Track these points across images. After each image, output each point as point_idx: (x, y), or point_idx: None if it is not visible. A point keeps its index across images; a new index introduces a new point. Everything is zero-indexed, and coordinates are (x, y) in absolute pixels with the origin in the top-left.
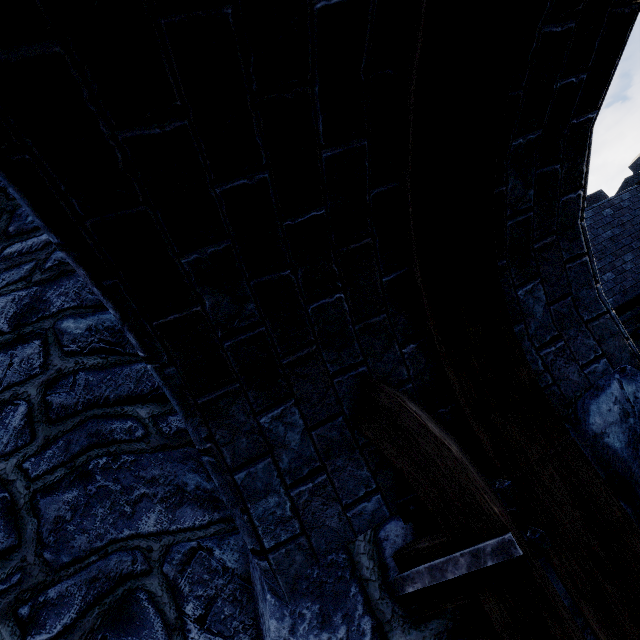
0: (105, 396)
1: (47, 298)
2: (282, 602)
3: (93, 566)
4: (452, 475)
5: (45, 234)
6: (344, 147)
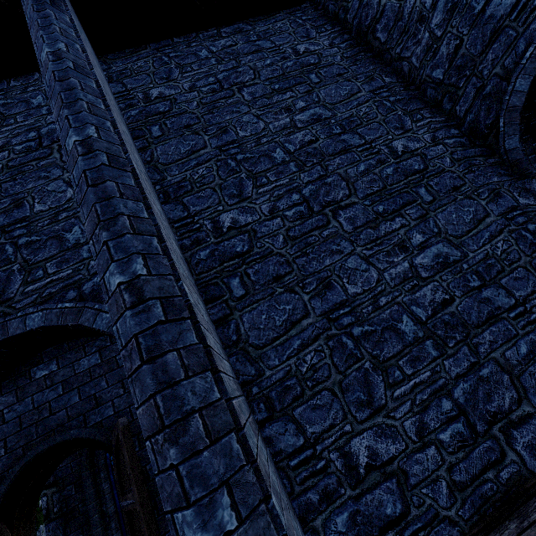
0: (467, 156)
1: (436, 136)
2: None
3: (486, 187)
4: None
5: (425, 121)
6: None
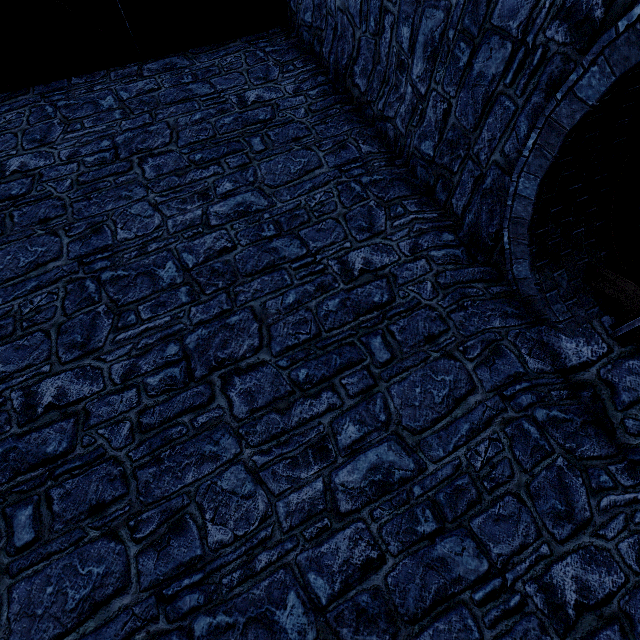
0: (461, 280)
1: (420, 243)
2: (570, 338)
3: (480, 337)
4: (633, 292)
5: (407, 217)
6: (600, 176)
